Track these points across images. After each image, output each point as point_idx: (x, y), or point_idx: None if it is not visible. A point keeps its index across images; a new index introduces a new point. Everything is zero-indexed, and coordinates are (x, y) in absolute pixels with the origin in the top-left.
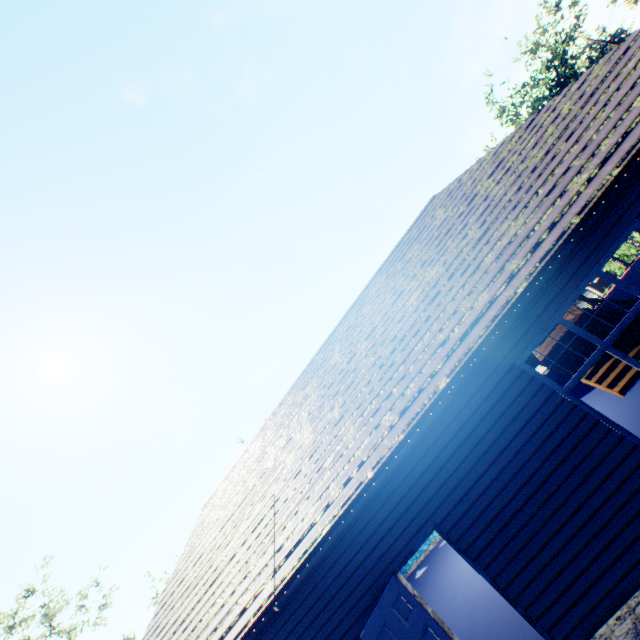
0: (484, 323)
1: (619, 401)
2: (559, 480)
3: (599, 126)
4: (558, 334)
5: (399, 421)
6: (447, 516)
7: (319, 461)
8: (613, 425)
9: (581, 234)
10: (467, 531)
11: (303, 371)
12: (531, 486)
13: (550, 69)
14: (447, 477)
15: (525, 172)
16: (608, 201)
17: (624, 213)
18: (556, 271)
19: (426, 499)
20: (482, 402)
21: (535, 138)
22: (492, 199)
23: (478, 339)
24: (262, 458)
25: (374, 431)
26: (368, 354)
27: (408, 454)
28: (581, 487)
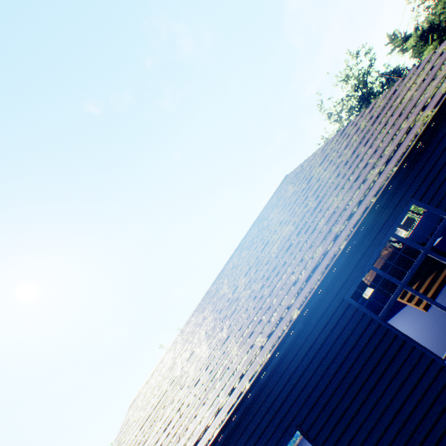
0: (320, 269)
1: (424, 315)
2: (383, 387)
3: (383, 138)
4: (379, 264)
5: (267, 342)
6: (305, 418)
7: (212, 372)
8: (415, 344)
9: (377, 210)
10: (321, 430)
11: (202, 298)
12: (364, 392)
13: (357, 90)
14: (303, 386)
15: (341, 164)
16: (392, 188)
17: (404, 194)
18: (364, 234)
19: (289, 404)
20: (324, 327)
21: (346, 142)
22: (322, 181)
23: (317, 281)
24: (173, 367)
25: (250, 349)
26: (246, 287)
27: (274, 368)
28: (399, 392)
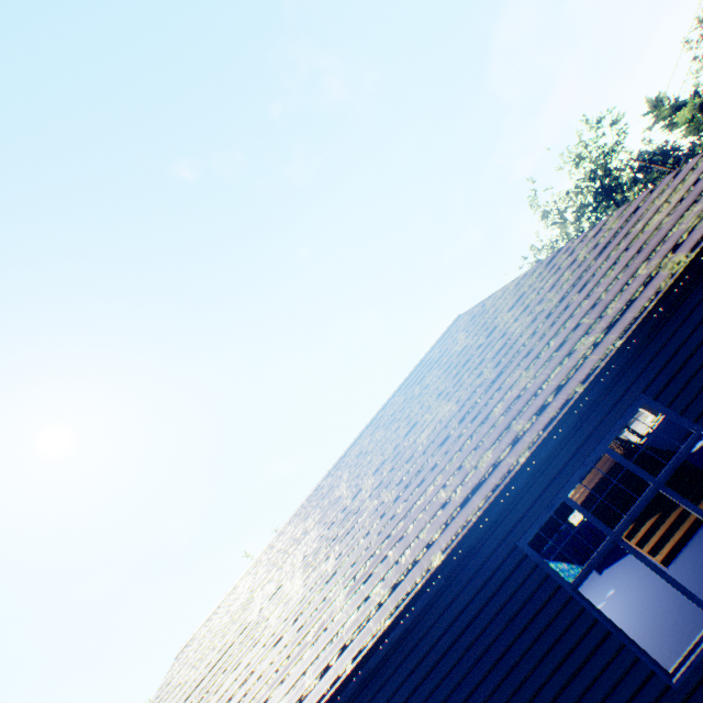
0: (485, 491)
1: None
2: None
3: (608, 285)
4: (599, 472)
5: (388, 599)
6: None
7: (302, 629)
8: (626, 640)
9: (583, 408)
10: None
11: (308, 496)
12: None
13: (594, 179)
14: (438, 682)
15: (541, 315)
16: (610, 375)
17: (630, 386)
18: (558, 445)
19: None
20: (481, 588)
21: (553, 279)
22: (509, 337)
23: (477, 511)
24: (247, 605)
25: (362, 605)
26: (373, 494)
27: (396, 644)
28: None
